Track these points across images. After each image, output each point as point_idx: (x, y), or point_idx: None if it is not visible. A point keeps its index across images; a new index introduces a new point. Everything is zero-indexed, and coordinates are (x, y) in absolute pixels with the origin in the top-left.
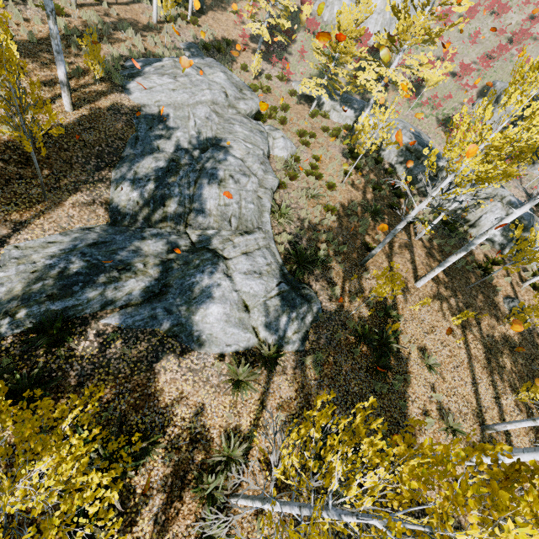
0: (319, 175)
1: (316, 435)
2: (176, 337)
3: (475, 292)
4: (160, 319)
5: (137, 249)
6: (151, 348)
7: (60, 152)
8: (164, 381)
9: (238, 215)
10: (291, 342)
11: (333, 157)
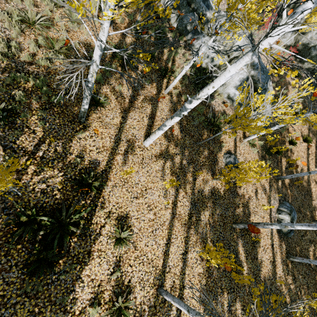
0: None
1: None
2: None
3: (202, 148)
4: None
5: None
6: None
7: None
8: None
9: None
10: None
11: None
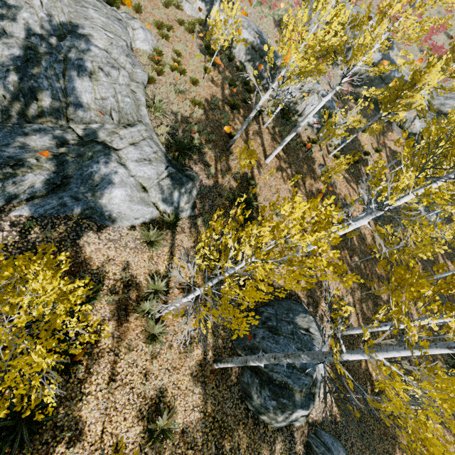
0: (183, 71)
1: (216, 237)
2: (90, 218)
3: (302, 164)
4: (70, 206)
5: (23, 145)
6: (69, 229)
7: None
8: (90, 251)
9: (117, 108)
10: (185, 210)
11: (192, 52)
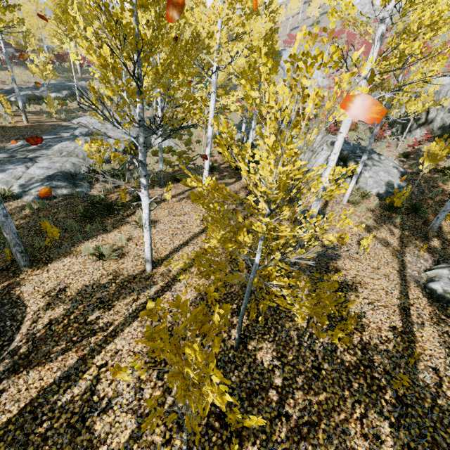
0: (180, 154)
1: None
2: None
3: None
4: None
5: None
6: None
7: (3, 133)
8: None
9: (71, 151)
10: (30, 195)
11: None
